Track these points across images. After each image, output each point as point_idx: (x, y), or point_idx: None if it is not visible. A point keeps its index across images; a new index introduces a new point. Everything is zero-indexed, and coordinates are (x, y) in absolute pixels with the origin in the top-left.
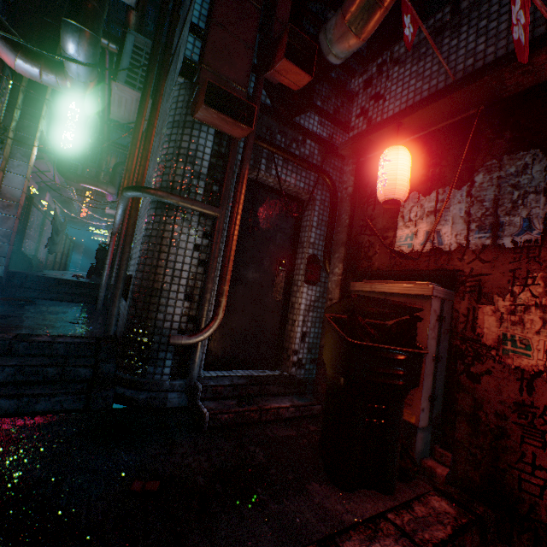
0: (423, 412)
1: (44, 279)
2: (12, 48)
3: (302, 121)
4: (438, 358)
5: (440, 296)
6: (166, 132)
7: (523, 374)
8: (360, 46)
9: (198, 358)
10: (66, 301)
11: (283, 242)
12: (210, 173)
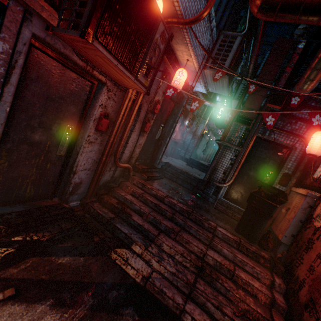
0: (285, 237)
1: (198, 162)
2: (205, 99)
3: (297, 114)
4: (303, 222)
5: (314, 197)
6: (233, 123)
7: (315, 229)
8: (309, 91)
9: (221, 192)
10: (201, 171)
11: (272, 164)
12: (242, 136)
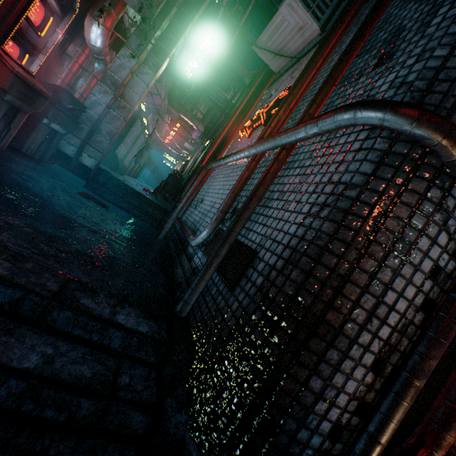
0: None
1: (123, 186)
2: None
3: None
4: None
5: None
6: (445, 28)
7: None
8: None
9: None
10: (133, 214)
11: None
12: None
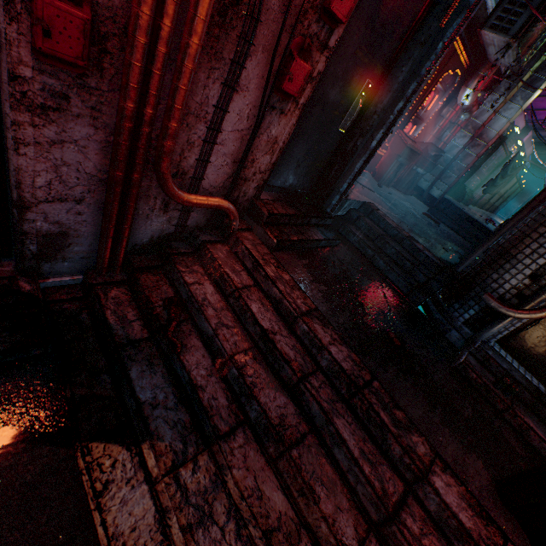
0: None
1: (459, 212)
2: None
3: None
4: None
5: None
6: None
7: None
8: None
9: (496, 328)
10: (460, 235)
11: None
12: None
